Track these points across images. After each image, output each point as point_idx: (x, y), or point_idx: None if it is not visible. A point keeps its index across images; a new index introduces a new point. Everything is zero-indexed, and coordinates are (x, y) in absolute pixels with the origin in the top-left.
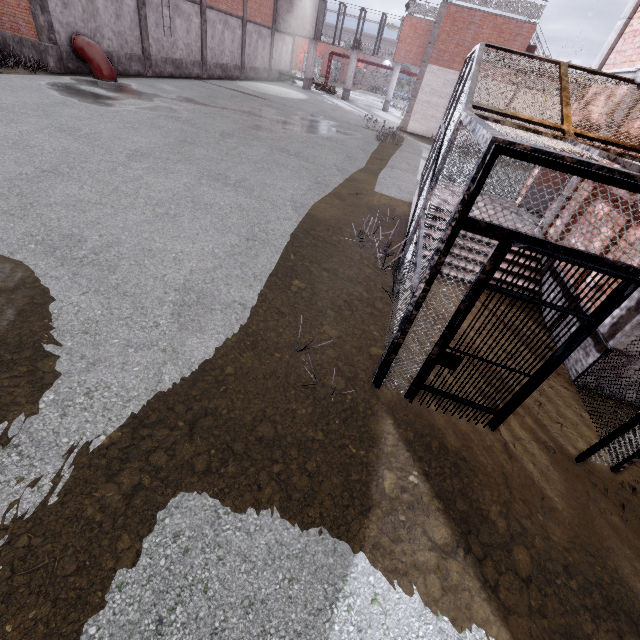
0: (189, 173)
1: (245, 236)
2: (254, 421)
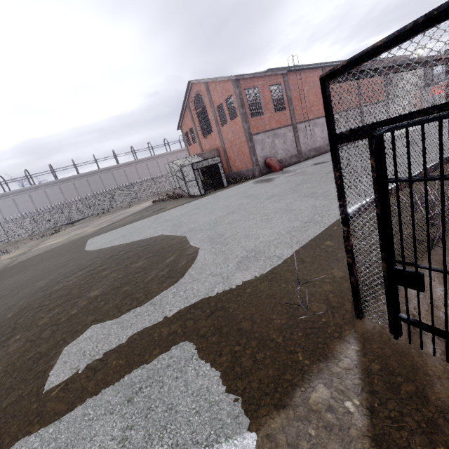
0: (292, 197)
1: (305, 221)
2: (242, 318)
